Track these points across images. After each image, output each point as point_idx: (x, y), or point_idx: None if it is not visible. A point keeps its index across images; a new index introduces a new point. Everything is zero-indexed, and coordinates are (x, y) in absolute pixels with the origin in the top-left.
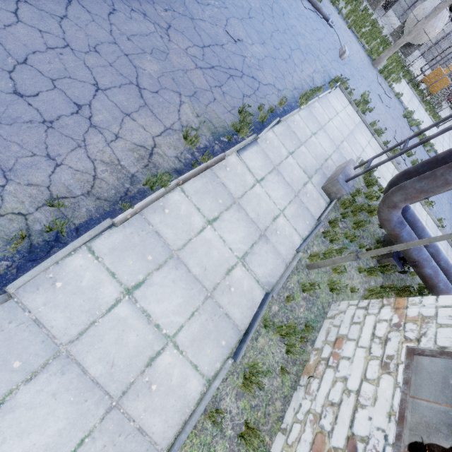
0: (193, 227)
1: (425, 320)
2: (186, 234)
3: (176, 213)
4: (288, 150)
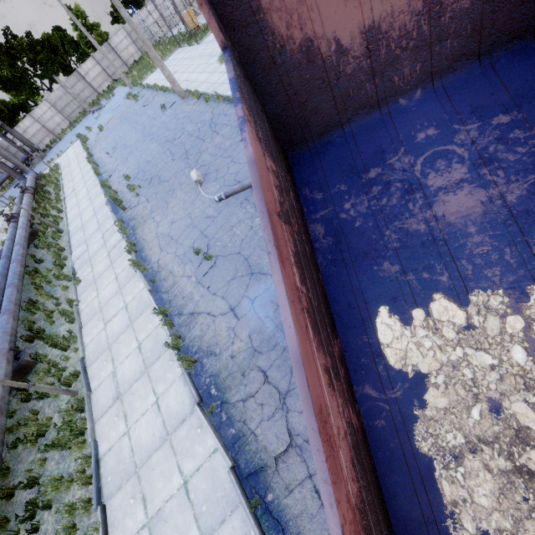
0: None
1: None
2: None
3: None
4: None
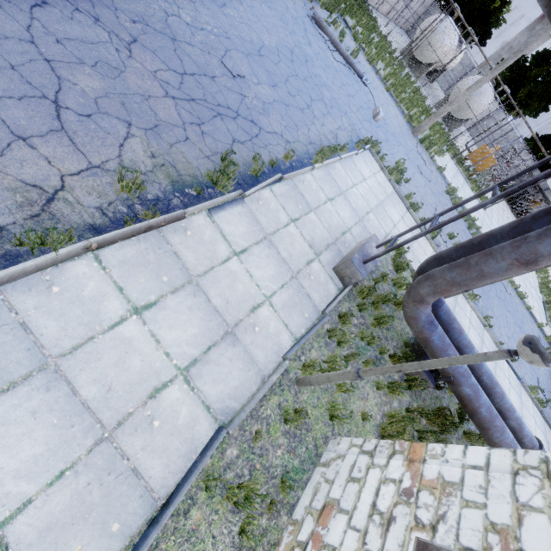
0: (104, 317)
1: (446, 489)
2: (85, 328)
3: (75, 294)
4: (290, 216)
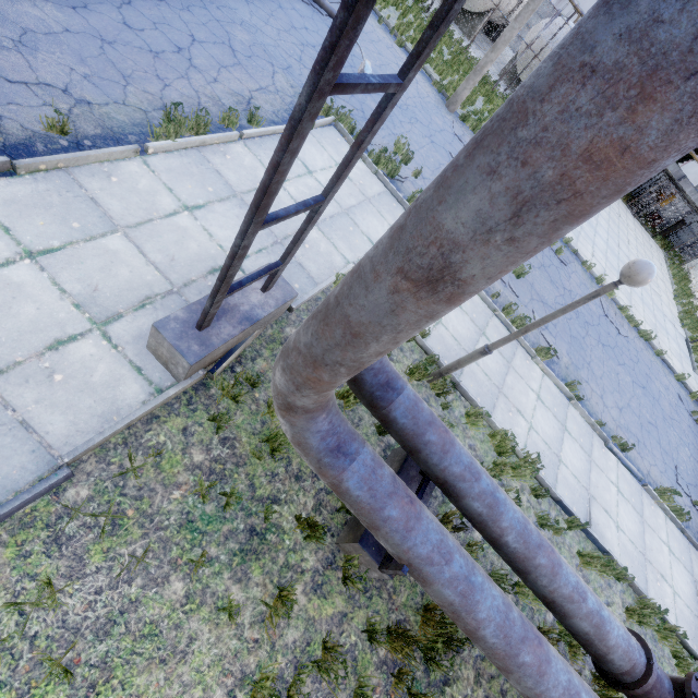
0: None
1: None
2: None
3: None
4: (25, 246)
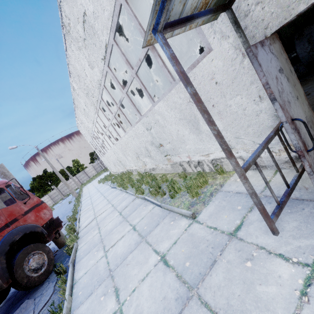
0: None
1: None
2: None
3: None
4: None
